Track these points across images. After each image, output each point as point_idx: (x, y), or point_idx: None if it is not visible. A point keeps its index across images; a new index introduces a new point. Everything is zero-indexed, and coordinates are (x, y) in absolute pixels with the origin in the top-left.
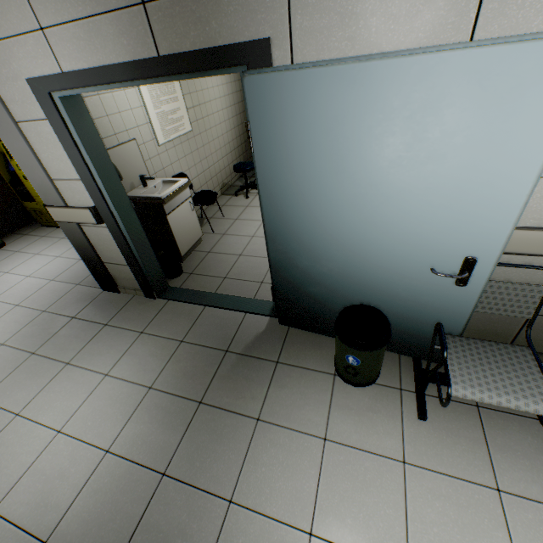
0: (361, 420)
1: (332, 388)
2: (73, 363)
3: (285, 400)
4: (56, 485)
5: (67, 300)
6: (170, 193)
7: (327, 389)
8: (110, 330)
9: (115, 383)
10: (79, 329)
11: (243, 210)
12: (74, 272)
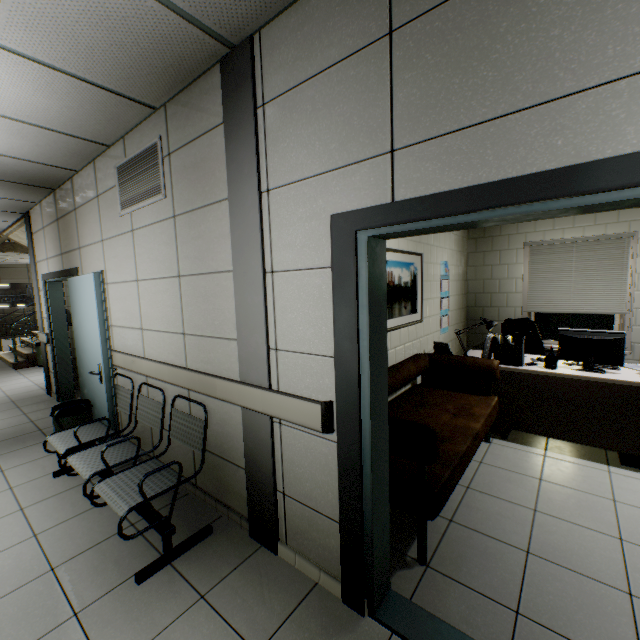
0: (31, 469)
1: (48, 455)
2: None
3: (21, 453)
4: None
5: (25, 394)
6: None
7: (45, 455)
8: (16, 409)
9: None
10: (6, 406)
11: None
12: None
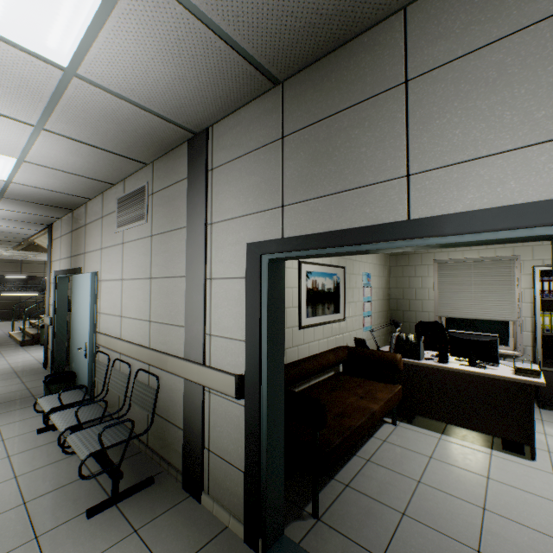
0: (21, 426)
1: (36, 416)
2: None
3: (15, 413)
4: None
5: (26, 366)
6: None
7: (34, 415)
8: (17, 378)
9: None
10: (9, 375)
11: None
12: None
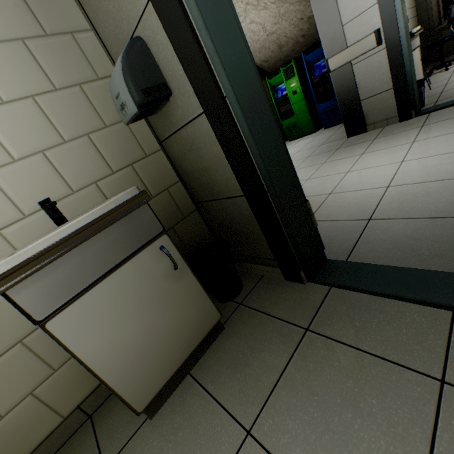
0: None
1: None
2: (367, 152)
3: None
4: (440, 167)
5: (320, 150)
6: (413, 31)
7: None
8: (383, 138)
9: (430, 139)
10: (350, 148)
11: (450, 74)
12: (309, 146)
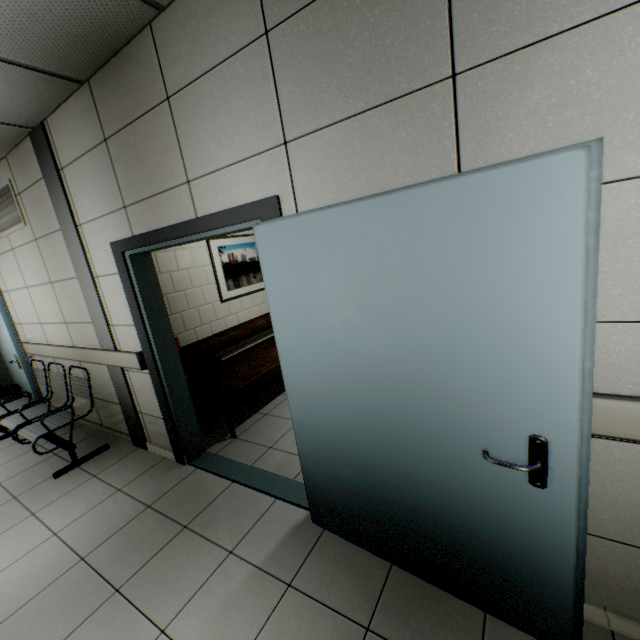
0: None
1: None
2: None
3: None
4: None
5: None
6: None
7: None
8: None
9: None
10: None
11: None
12: None
